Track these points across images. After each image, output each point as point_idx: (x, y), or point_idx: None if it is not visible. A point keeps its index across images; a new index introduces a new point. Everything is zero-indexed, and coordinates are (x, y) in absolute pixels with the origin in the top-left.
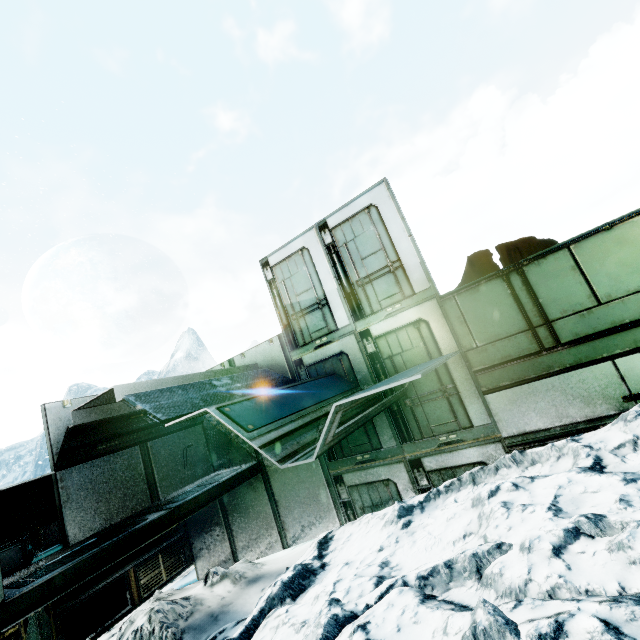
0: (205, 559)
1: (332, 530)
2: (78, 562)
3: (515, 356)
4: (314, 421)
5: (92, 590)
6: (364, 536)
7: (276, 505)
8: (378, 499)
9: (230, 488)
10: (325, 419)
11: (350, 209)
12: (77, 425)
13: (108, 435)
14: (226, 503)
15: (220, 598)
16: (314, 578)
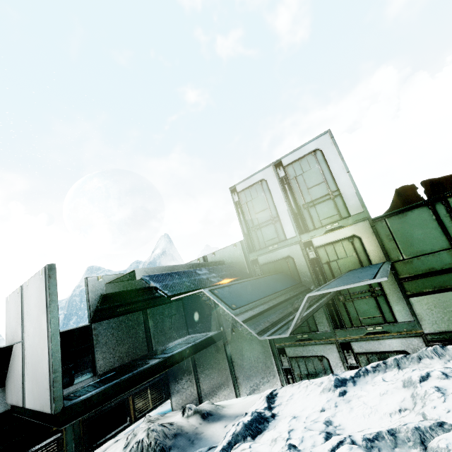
0: (178, 396)
1: (276, 389)
2: (107, 388)
3: (438, 269)
4: (276, 306)
5: (105, 407)
6: (305, 397)
7: (232, 364)
8: (313, 370)
9: (202, 348)
10: (283, 305)
11: (300, 152)
12: (107, 293)
13: (124, 302)
14: (195, 358)
15: (194, 427)
16: (267, 424)
